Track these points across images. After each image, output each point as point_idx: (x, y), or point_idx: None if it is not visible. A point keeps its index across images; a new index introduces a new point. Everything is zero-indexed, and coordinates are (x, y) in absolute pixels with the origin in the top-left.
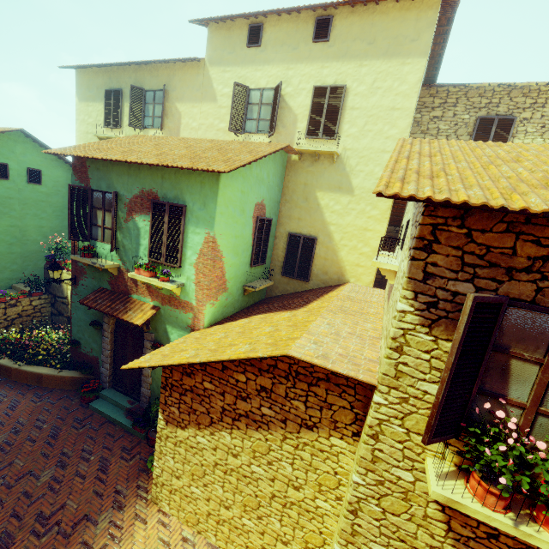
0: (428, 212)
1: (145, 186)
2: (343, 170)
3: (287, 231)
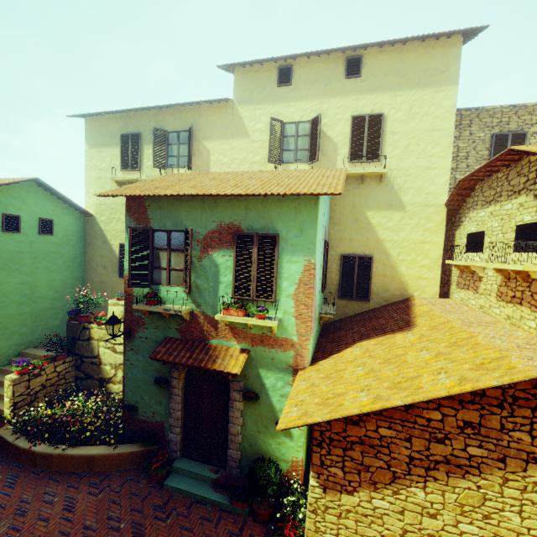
0: None
1: (224, 219)
2: (391, 189)
3: (339, 253)
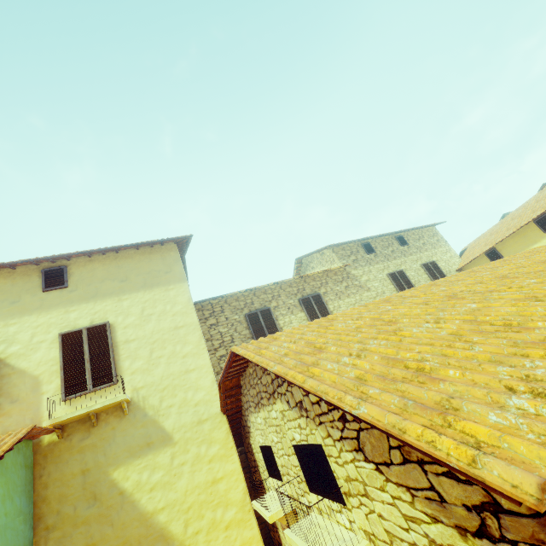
0: None
1: None
2: (144, 416)
3: None
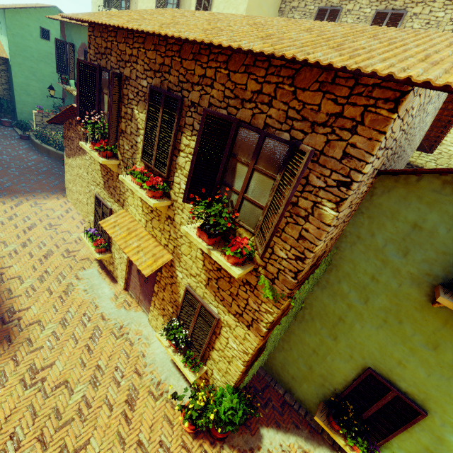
0: (88, 30)
1: (83, 40)
2: None
3: None
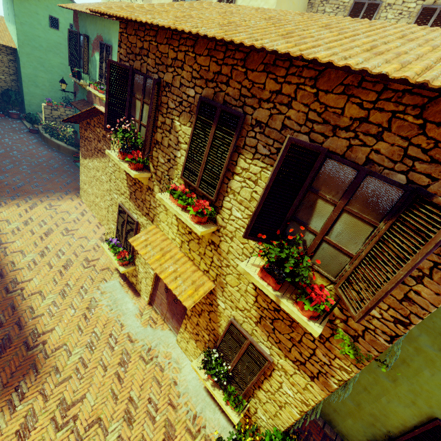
0: (120, 26)
1: (98, 32)
2: None
3: None
